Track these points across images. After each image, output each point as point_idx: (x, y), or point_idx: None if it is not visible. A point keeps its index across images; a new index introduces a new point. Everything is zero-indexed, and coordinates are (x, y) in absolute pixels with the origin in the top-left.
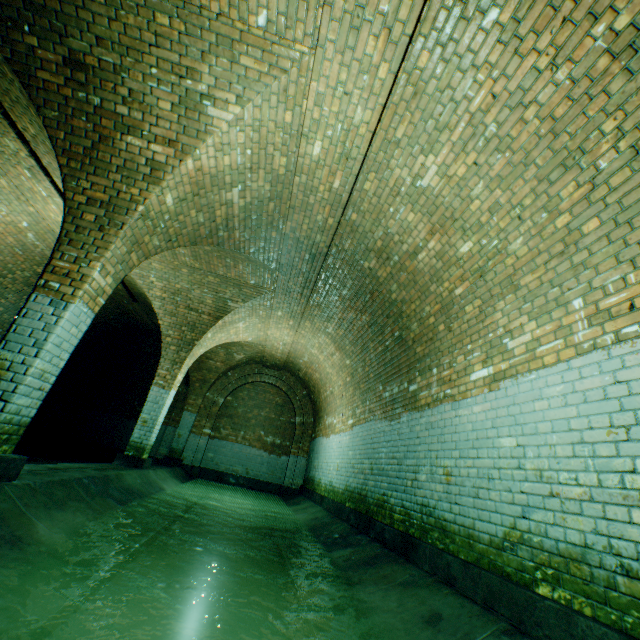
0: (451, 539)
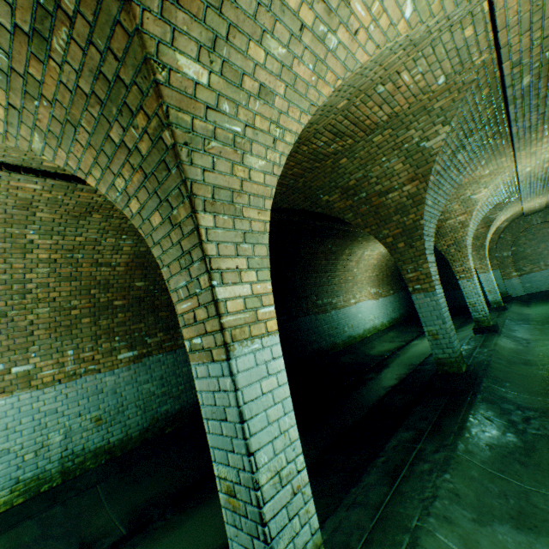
0: None
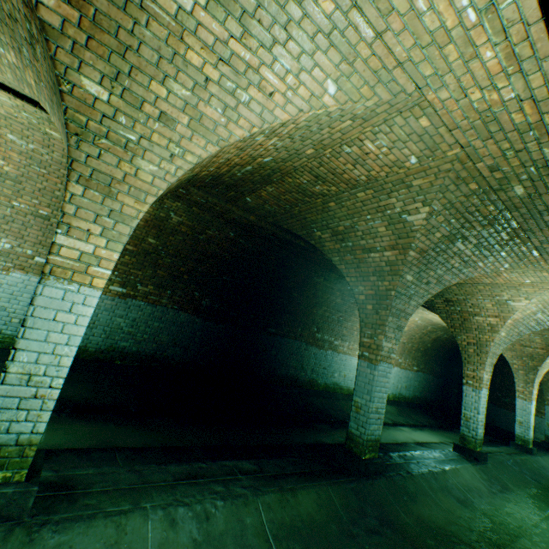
0: None
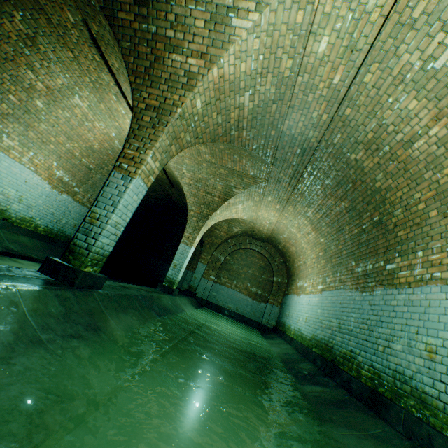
0: (432, 413)
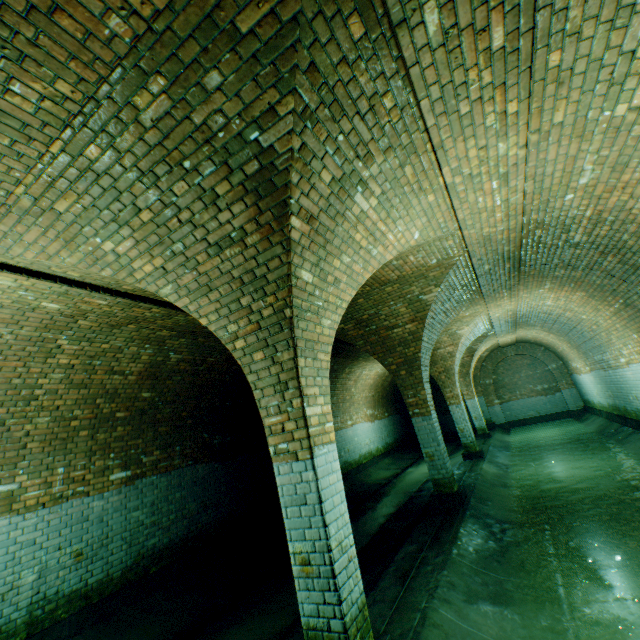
0: None
